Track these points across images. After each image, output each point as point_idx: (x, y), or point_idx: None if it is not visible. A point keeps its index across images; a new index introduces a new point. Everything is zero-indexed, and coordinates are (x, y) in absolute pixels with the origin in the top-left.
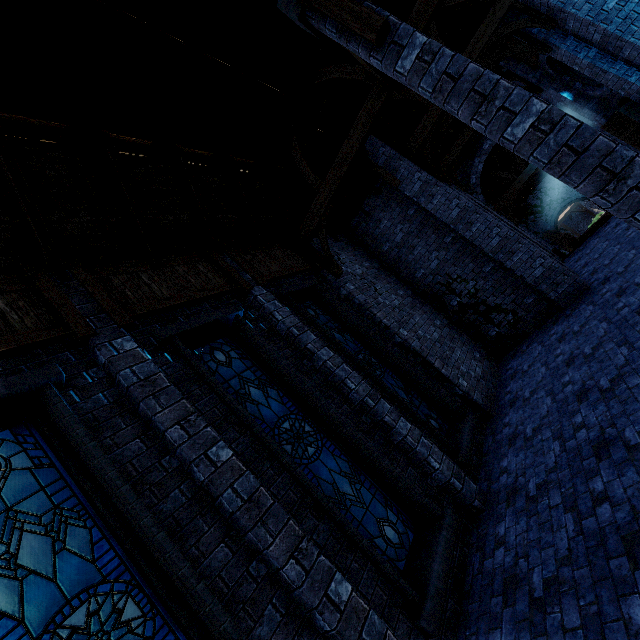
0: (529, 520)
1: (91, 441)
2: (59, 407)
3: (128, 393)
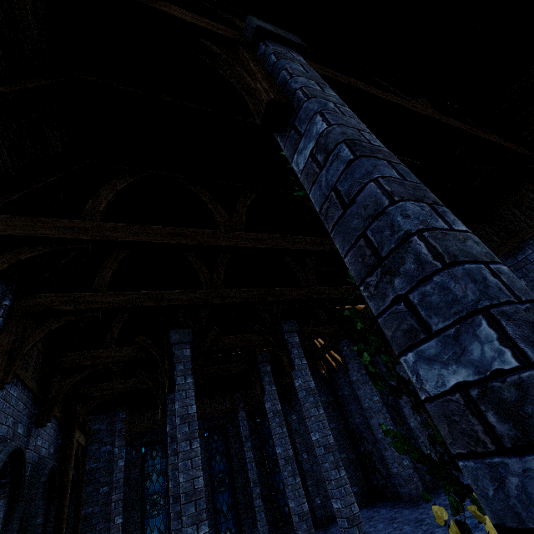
0: None
1: None
2: None
3: None
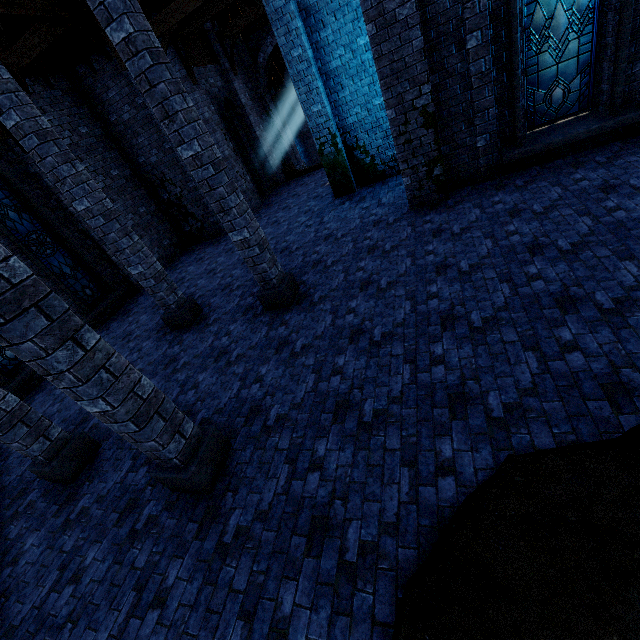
0: None
1: None
2: None
3: None
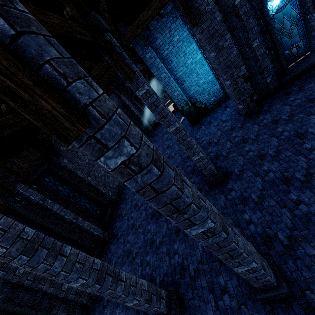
0: (116, 245)
1: None
2: None
3: None
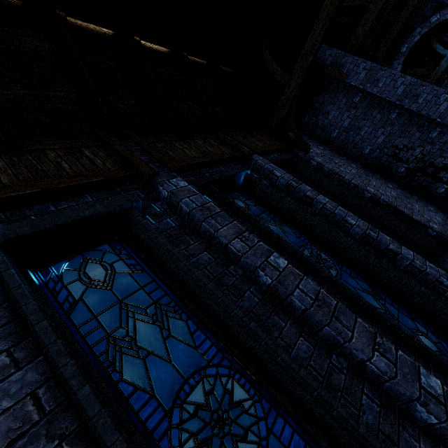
0: None
1: (174, 248)
2: (143, 223)
3: (190, 217)
